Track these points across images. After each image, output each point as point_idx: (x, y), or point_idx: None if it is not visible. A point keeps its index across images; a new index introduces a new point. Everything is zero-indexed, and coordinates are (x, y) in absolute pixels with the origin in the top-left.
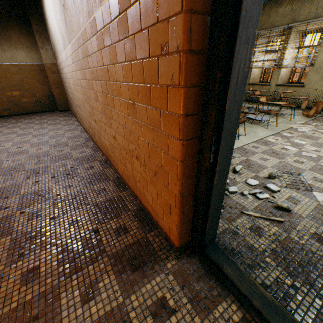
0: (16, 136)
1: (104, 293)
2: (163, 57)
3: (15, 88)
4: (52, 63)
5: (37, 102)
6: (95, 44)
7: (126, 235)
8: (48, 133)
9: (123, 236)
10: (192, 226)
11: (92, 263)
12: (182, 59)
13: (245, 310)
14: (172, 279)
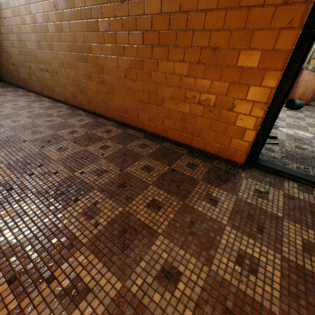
0: None
1: (221, 198)
2: (284, 6)
3: None
4: None
5: None
6: None
7: (199, 168)
8: (4, 105)
9: (198, 168)
10: (252, 145)
11: (193, 187)
12: (308, 8)
13: (296, 182)
14: (251, 181)
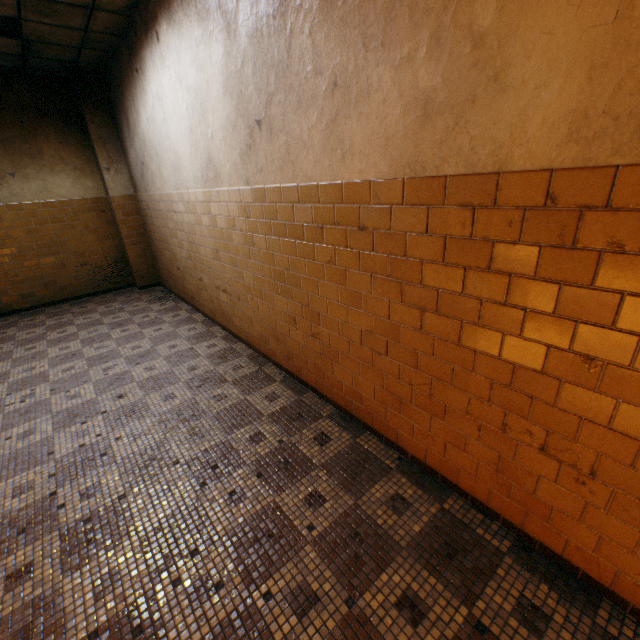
0: (89, 364)
1: None
2: None
3: (47, 250)
4: (127, 196)
5: (91, 273)
6: (411, 218)
7: (554, 629)
8: (156, 350)
9: (551, 634)
10: None
11: None
12: None
13: None
14: None
